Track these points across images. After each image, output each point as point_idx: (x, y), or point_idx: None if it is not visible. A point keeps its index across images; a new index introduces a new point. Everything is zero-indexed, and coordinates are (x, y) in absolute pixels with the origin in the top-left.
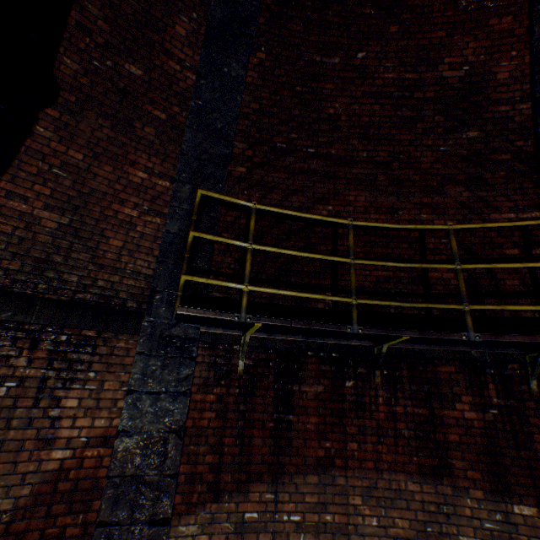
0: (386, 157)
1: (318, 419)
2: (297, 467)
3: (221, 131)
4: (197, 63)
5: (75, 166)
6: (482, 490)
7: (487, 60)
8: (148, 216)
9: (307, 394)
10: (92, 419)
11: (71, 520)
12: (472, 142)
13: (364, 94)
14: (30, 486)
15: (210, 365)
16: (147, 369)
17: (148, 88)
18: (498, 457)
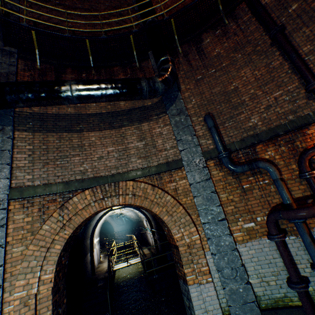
0: (89, 7)
1: None
2: None
3: None
4: None
5: None
6: None
7: None
8: None
9: (68, 77)
10: None
11: None
12: (115, 2)
13: None
14: None
15: (25, 66)
16: None
17: None
18: None
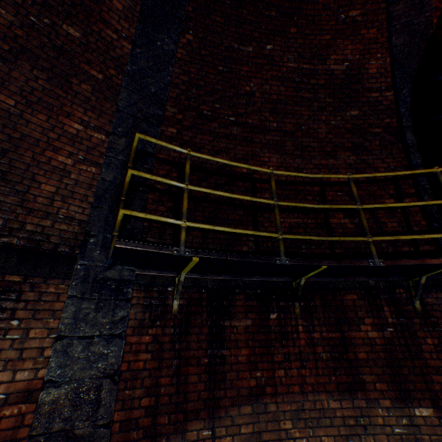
0: (292, 127)
1: (248, 351)
2: (232, 399)
3: (155, 94)
4: (132, 35)
5: (5, 111)
6: (389, 399)
7: (361, 59)
8: (83, 165)
9: (237, 328)
10: (13, 373)
11: None
12: (354, 118)
13: (272, 78)
14: None
15: (145, 307)
16: (79, 312)
17: (85, 49)
18: (398, 368)
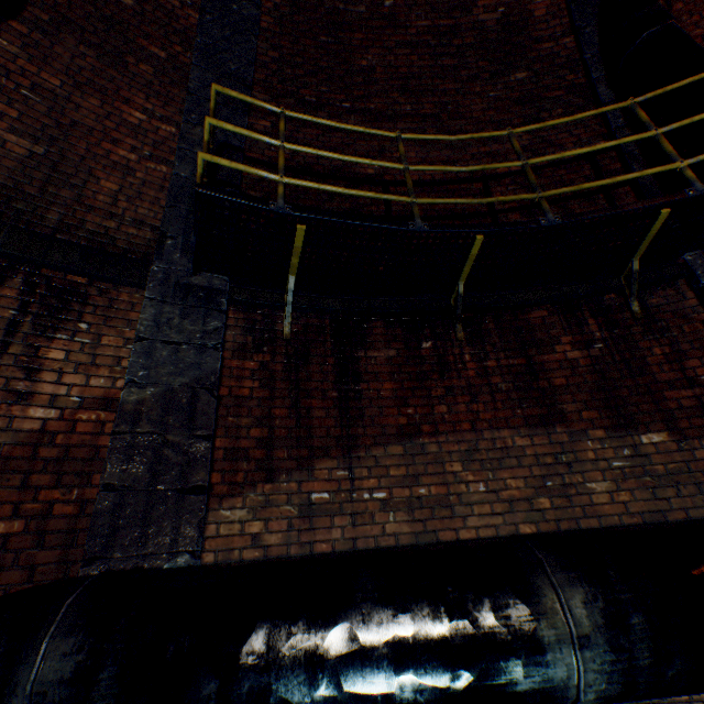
0: (433, 109)
1: (394, 386)
2: (374, 438)
3: (236, 73)
4: (200, 2)
5: (51, 92)
6: (602, 429)
7: None
8: (151, 163)
9: (376, 360)
10: (86, 377)
11: (60, 495)
12: (522, 84)
13: (398, 45)
14: None
15: (246, 330)
16: (161, 316)
17: (141, 21)
18: (613, 391)
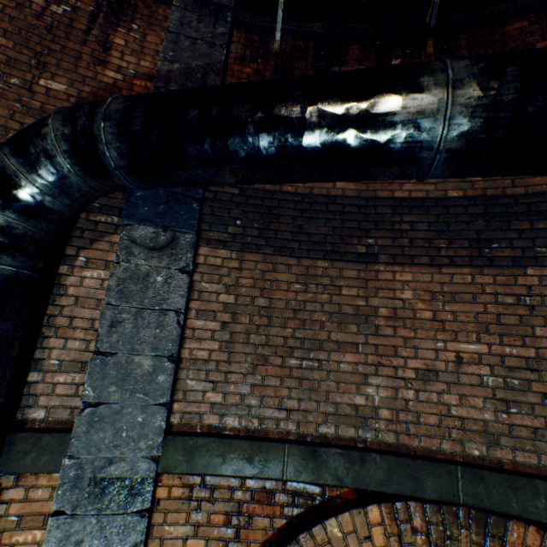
0: None
1: None
2: None
3: None
4: None
5: None
6: None
7: None
8: None
9: None
10: (138, 60)
11: None
12: None
13: None
14: (90, 88)
15: (246, 47)
16: (183, 20)
17: None
18: None
